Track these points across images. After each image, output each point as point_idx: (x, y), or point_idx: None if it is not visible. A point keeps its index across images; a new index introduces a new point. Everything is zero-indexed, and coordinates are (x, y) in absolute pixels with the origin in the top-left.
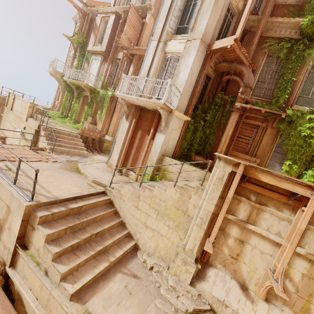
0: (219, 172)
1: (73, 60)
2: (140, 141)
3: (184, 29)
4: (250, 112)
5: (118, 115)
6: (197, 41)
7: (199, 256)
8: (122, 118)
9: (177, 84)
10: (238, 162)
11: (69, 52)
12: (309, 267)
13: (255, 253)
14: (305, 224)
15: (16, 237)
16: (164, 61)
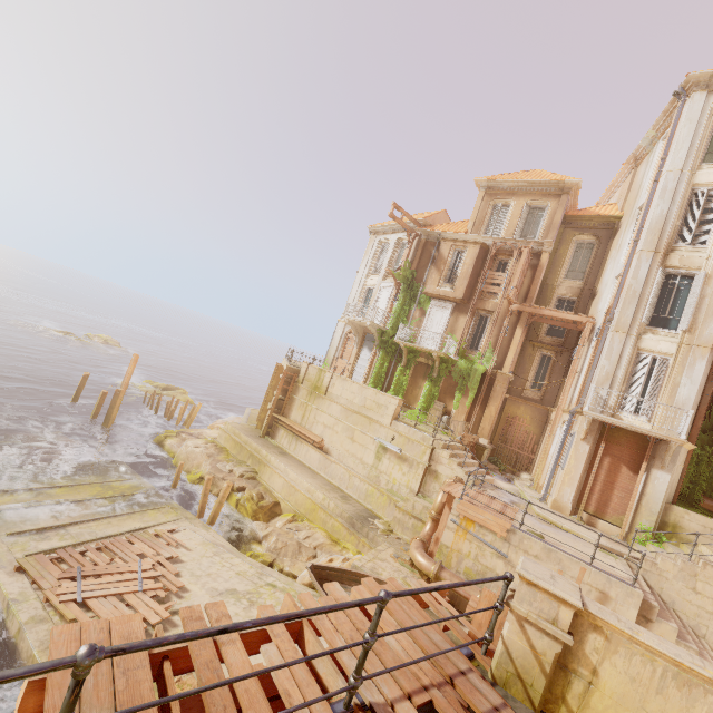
0: None
1: (393, 303)
2: (610, 473)
3: (666, 320)
4: None
5: (499, 403)
6: (705, 350)
7: None
8: (572, 436)
9: (677, 402)
10: None
11: (364, 279)
12: None
13: None
14: None
15: None
16: (636, 359)
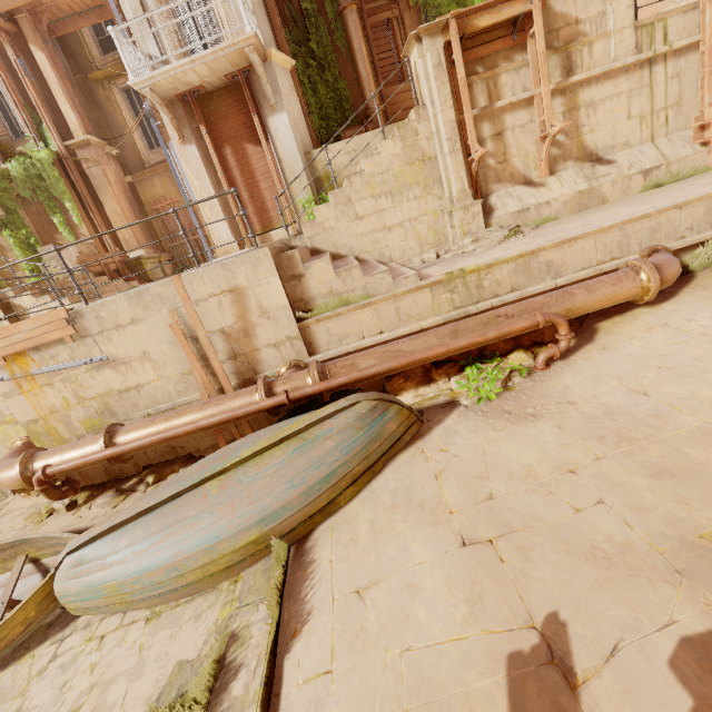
0: (432, 57)
1: None
2: (243, 166)
3: None
4: (364, 1)
5: (113, 190)
6: None
7: (473, 193)
8: (171, 148)
9: None
10: (445, 22)
11: None
12: (564, 101)
13: (517, 134)
14: (543, 42)
15: (289, 306)
16: None
